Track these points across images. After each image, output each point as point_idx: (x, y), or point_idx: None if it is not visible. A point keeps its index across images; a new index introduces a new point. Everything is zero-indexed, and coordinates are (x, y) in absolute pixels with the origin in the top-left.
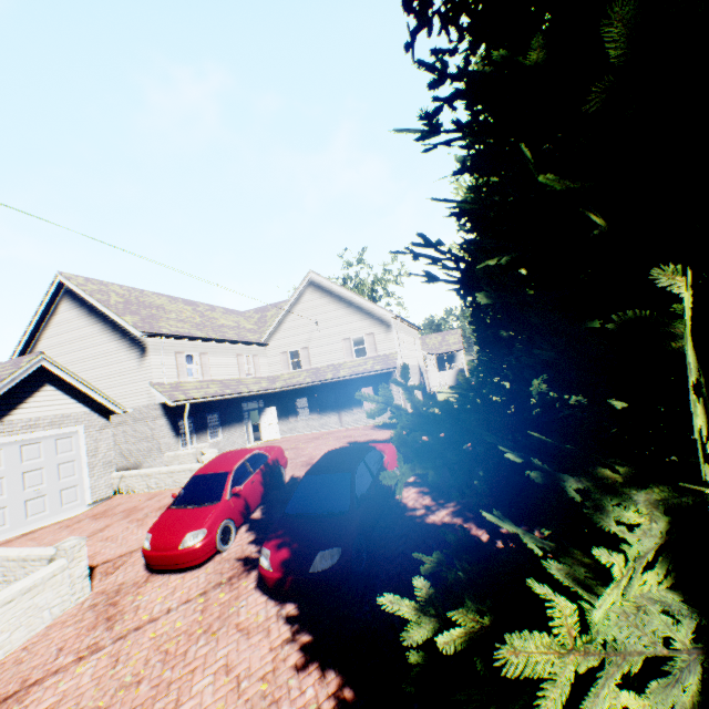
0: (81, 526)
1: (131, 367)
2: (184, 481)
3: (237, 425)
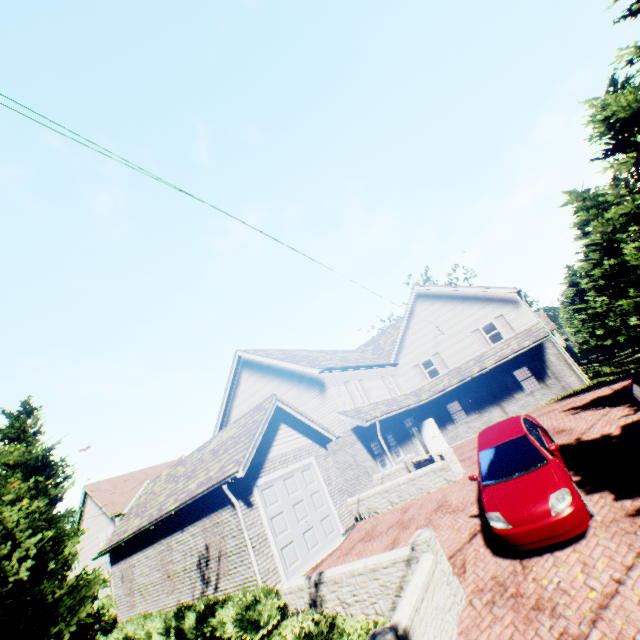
0: (361, 549)
1: (314, 404)
2: (429, 485)
3: (408, 442)
